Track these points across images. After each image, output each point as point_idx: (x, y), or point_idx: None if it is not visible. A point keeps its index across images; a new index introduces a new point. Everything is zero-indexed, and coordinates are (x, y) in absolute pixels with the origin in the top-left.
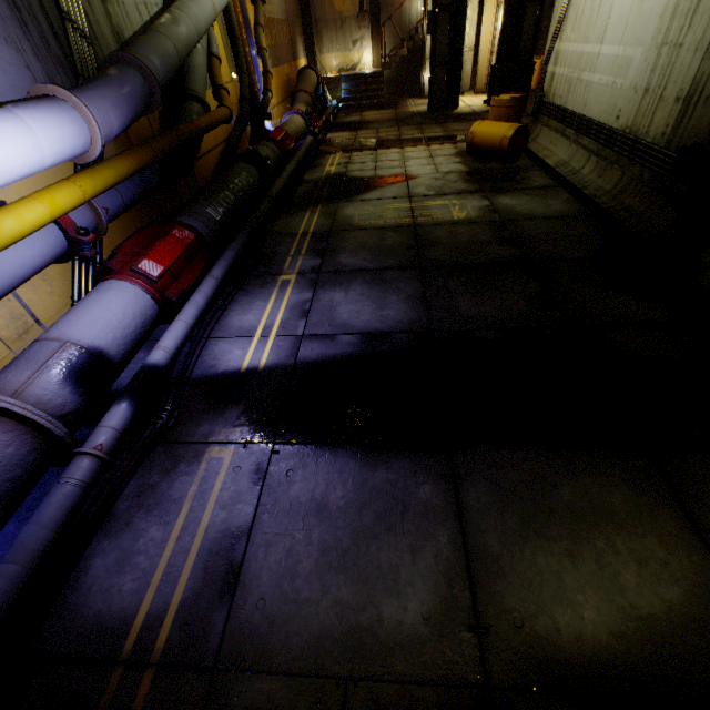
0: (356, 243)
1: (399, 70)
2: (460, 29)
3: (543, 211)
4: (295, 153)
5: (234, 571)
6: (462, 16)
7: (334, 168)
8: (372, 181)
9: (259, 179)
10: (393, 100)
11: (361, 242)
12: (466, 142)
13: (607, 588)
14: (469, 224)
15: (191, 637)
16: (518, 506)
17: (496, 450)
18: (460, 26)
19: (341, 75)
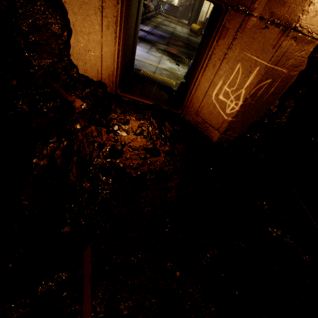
0: (162, 29)
1: (184, 10)
2: (202, 4)
3: (196, 41)
4: (151, 13)
5: (145, 36)
6: (203, 0)
7: (159, 20)
8: (167, 26)
9: (144, 11)
10: (179, 18)
11: (163, 29)
12: (190, 28)
13: (179, 49)
14: (183, 36)
15: (142, 36)
16: (174, 45)
17: (173, 44)
18: (202, 3)
19: (167, 2)
